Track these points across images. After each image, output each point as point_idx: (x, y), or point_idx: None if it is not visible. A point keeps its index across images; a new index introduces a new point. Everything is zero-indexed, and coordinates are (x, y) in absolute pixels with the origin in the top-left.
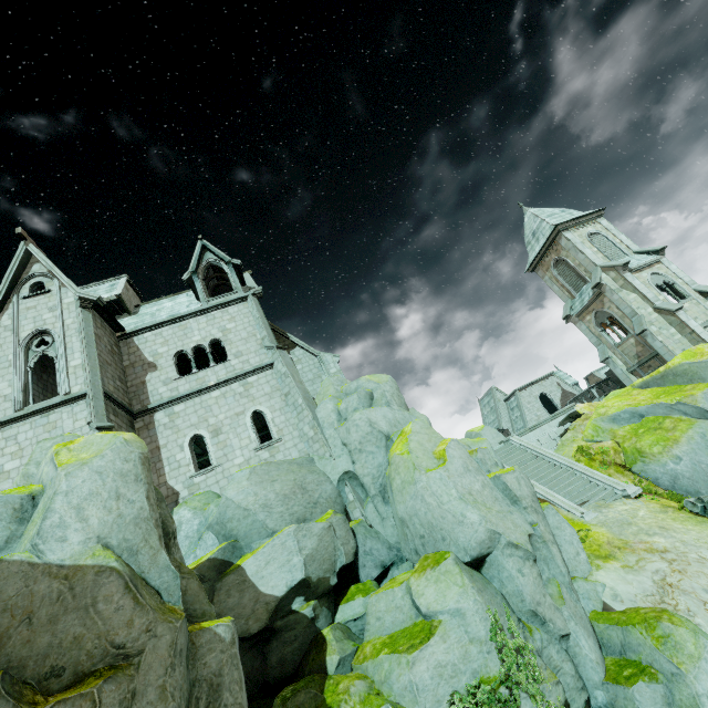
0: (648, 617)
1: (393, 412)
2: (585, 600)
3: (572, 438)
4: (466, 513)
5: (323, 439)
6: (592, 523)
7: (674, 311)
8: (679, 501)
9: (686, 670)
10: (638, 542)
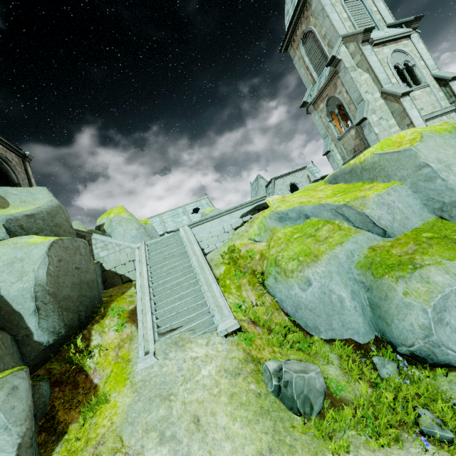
0: None
1: None
2: None
3: (242, 233)
4: None
5: None
6: (134, 379)
7: (400, 96)
8: (280, 346)
9: None
10: None
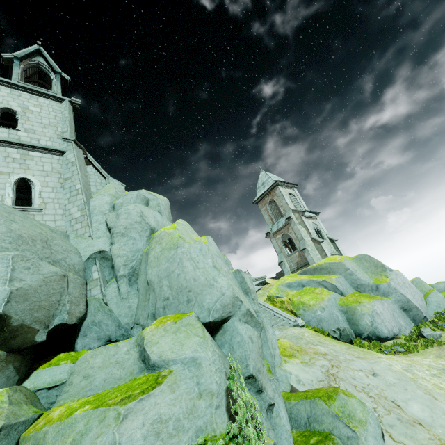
0: (329, 391)
1: (162, 218)
2: (280, 382)
3: (262, 294)
4: (217, 279)
5: (88, 221)
6: (278, 336)
7: (320, 242)
8: (323, 333)
9: (359, 433)
10: (309, 348)
